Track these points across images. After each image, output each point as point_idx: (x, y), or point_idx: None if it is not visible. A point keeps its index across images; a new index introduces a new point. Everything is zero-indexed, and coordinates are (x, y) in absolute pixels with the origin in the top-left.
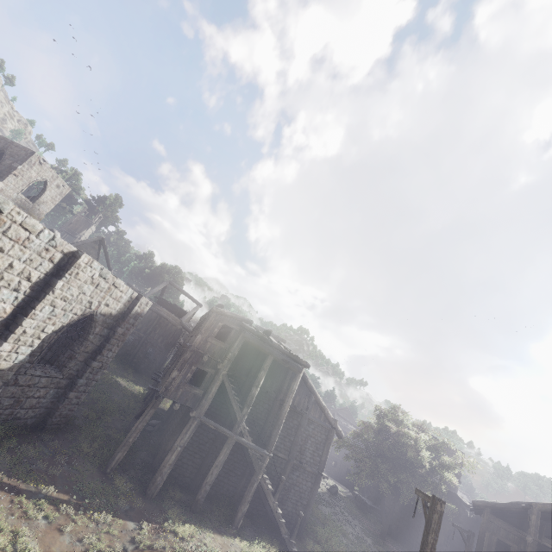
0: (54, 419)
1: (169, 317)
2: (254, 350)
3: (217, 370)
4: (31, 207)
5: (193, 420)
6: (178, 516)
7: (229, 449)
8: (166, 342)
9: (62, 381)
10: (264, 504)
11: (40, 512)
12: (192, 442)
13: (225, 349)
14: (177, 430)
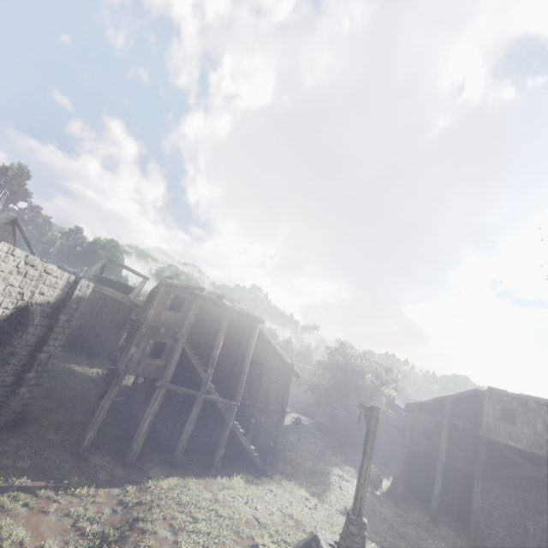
0: (8, 417)
1: (115, 296)
2: (209, 315)
3: (176, 340)
4: None
5: (160, 389)
6: (161, 473)
7: (199, 407)
8: (116, 321)
9: (8, 379)
10: (238, 446)
11: (18, 502)
12: (162, 409)
13: (181, 319)
14: (145, 402)
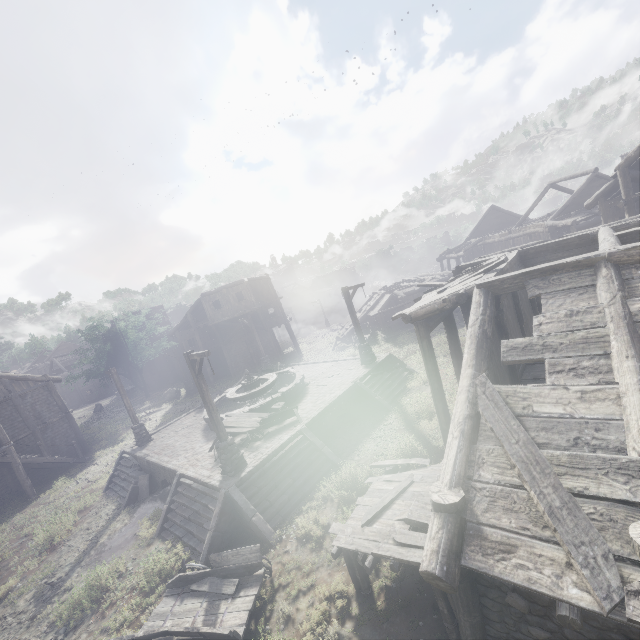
0: None
1: None
2: None
3: None
4: None
5: None
6: None
7: None
8: None
9: None
10: (44, 468)
11: None
12: None
13: None
14: None
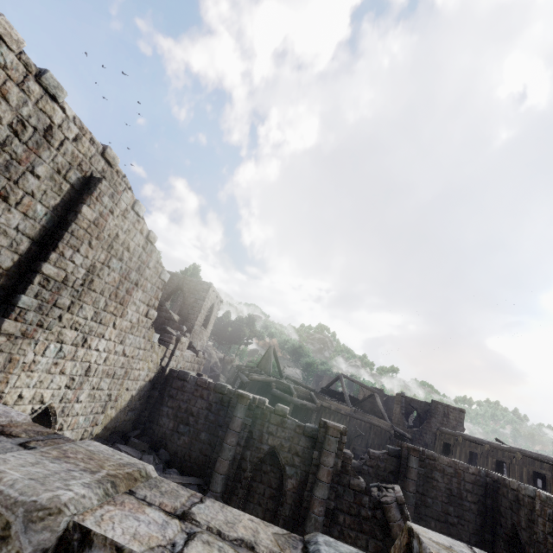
0: None
1: (380, 424)
2: None
3: None
4: (204, 333)
5: None
6: None
7: None
8: None
9: None
10: None
11: None
12: None
13: None
14: None
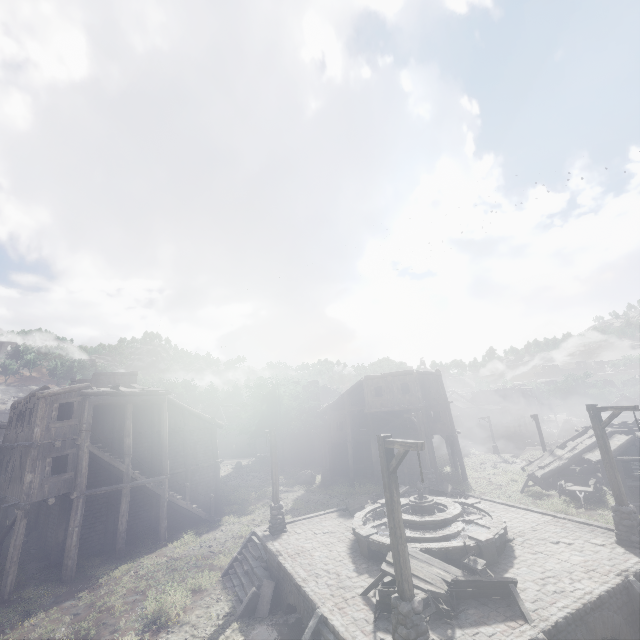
0: None
1: None
2: (107, 407)
3: (78, 446)
4: None
5: (78, 500)
6: (108, 569)
7: (129, 497)
8: None
9: None
10: (181, 512)
11: None
12: (86, 518)
13: (76, 424)
14: (61, 521)
